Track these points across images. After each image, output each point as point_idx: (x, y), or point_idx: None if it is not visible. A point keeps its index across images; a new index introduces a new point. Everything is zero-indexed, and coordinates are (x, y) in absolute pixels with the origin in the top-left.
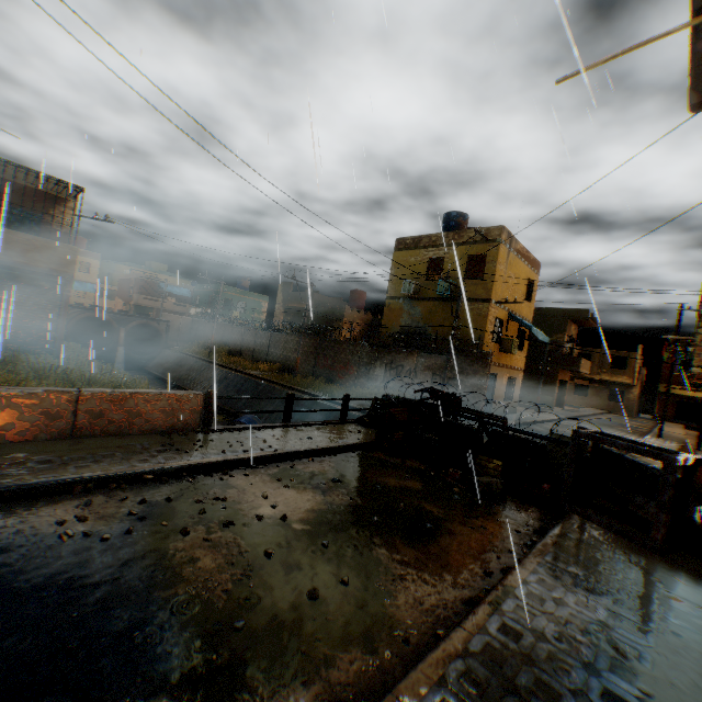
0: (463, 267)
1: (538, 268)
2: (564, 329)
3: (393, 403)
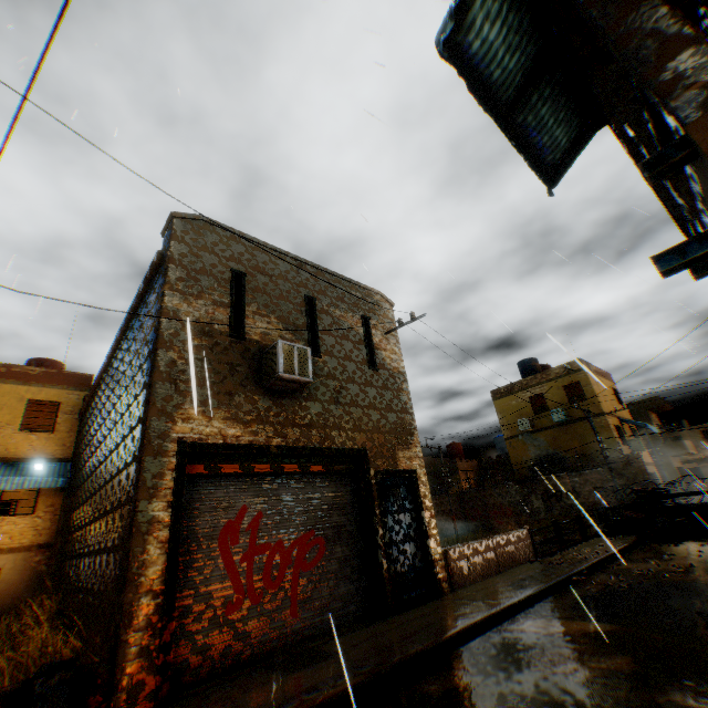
0: (563, 395)
1: (609, 378)
2: (647, 419)
3: (613, 510)
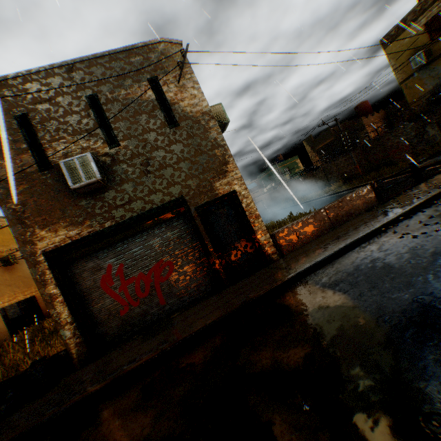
0: None
1: None
2: None
3: None
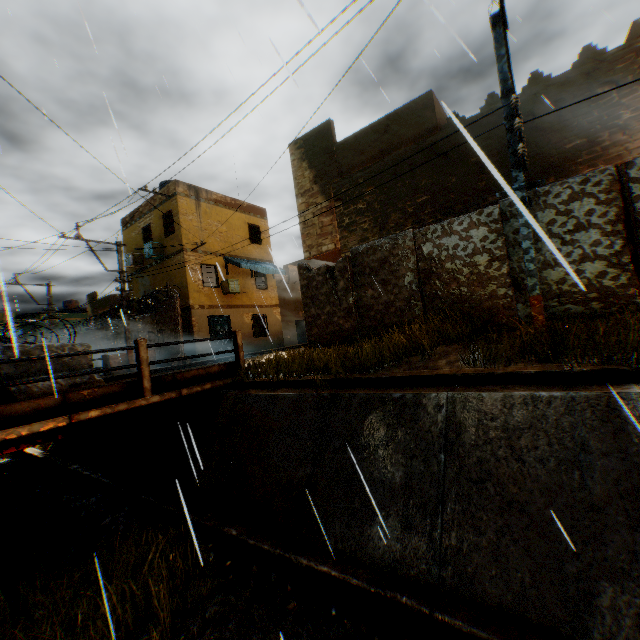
0: (162, 227)
1: (261, 213)
2: None
3: None
